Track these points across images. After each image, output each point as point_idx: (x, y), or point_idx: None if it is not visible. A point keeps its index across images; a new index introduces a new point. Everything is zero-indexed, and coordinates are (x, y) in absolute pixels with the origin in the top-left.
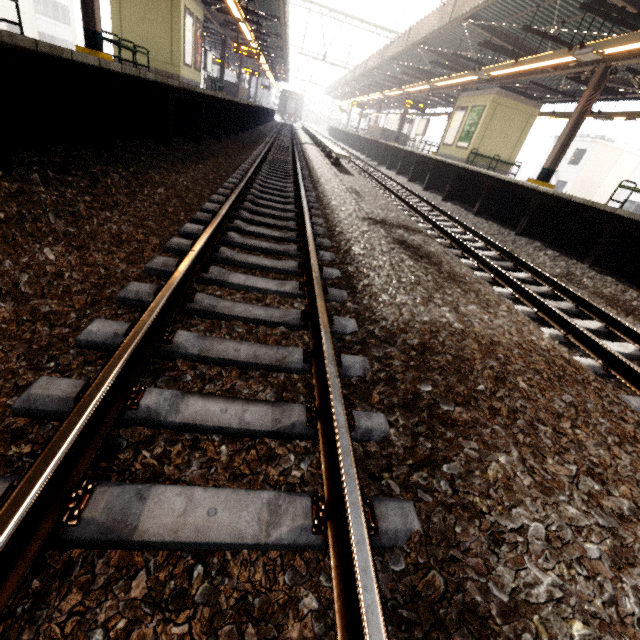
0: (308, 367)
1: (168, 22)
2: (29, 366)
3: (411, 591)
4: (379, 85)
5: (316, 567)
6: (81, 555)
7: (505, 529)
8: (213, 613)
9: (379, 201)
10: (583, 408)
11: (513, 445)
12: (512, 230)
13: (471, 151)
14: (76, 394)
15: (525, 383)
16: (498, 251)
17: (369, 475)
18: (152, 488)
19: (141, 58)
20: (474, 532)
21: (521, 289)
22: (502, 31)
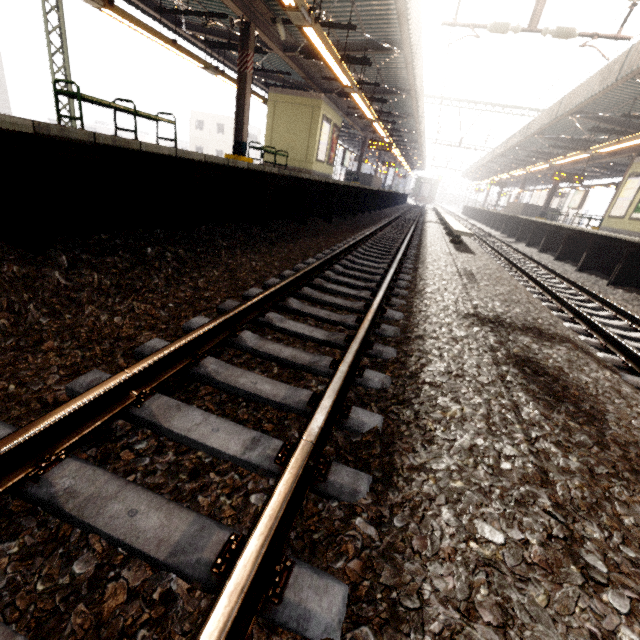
0: None
1: (307, 129)
2: None
3: None
4: (522, 162)
5: None
6: None
7: None
8: None
9: (501, 287)
10: None
11: None
12: None
13: None
14: None
15: None
16: None
17: None
18: None
19: (282, 160)
20: None
21: None
22: None
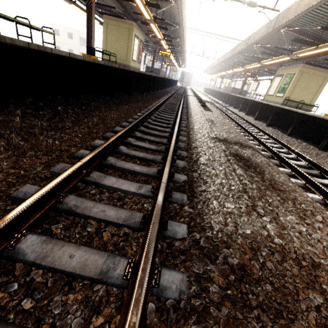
0: (127, 283)
1: (126, 42)
2: None
3: None
4: (231, 66)
5: None
6: None
7: None
8: None
9: (225, 126)
10: None
11: None
12: (315, 146)
13: (285, 98)
14: None
15: None
16: (306, 161)
17: None
18: None
19: (113, 58)
20: None
21: None
22: (306, 32)
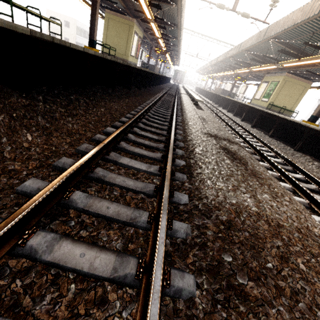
0: (149, 226)
1: (126, 37)
2: None
3: None
4: (223, 69)
5: None
6: None
7: None
8: None
9: (215, 124)
10: None
11: None
12: (292, 147)
13: (269, 103)
14: None
15: (304, 264)
16: (283, 159)
17: None
18: None
19: (112, 52)
20: None
21: (298, 186)
22: (291, 45)
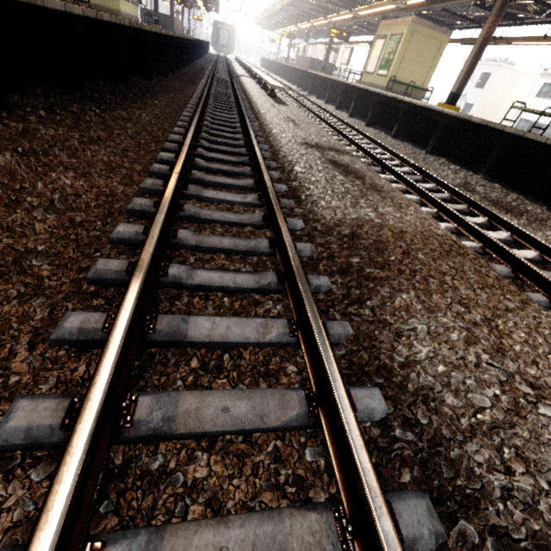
0: (273, 251)
1: None
2: (83, 256)
3: (349, 362)
4: (306, 14)
5: (293, 354)
6: (157, 351)
7: (404, 330)
8: (239, 374)
9: (312, 128)
10: (461, 270)
11: (412, 289)
12: (423, 149)
13: (390, 78)
14: (126, 268)
15: (423, 256)
16: (411, 167)
17: (320, 311)
18: (189, 317)
19: None
20: (386, 333)
21: (426, 195)
22: None
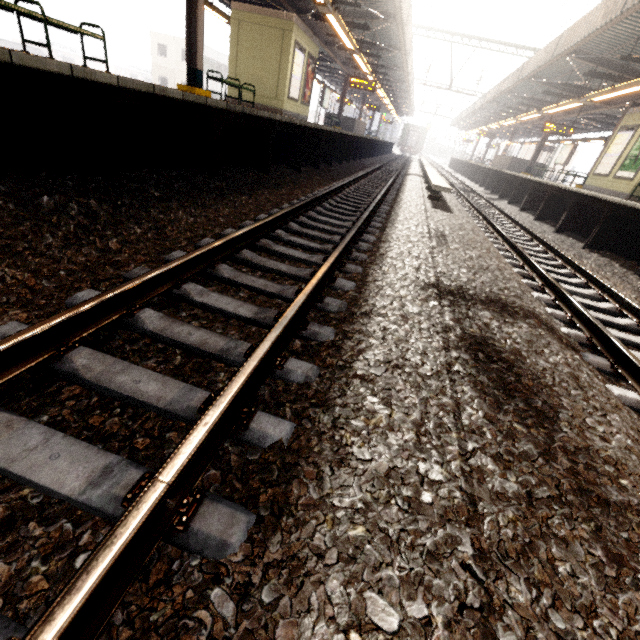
0: None
1: (277, 59)
2: None
3: None
4: (513, 110)
5: None
6: None
7: None
8: None
9: (472, 251)
10: None
11: None
12: None
13: (639, 182)
14: None
15: None
16: None
17: None
18: None
19: (250, 95)
20: None
21: None
22: None
